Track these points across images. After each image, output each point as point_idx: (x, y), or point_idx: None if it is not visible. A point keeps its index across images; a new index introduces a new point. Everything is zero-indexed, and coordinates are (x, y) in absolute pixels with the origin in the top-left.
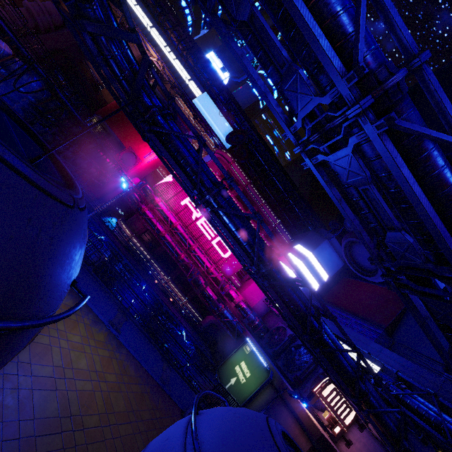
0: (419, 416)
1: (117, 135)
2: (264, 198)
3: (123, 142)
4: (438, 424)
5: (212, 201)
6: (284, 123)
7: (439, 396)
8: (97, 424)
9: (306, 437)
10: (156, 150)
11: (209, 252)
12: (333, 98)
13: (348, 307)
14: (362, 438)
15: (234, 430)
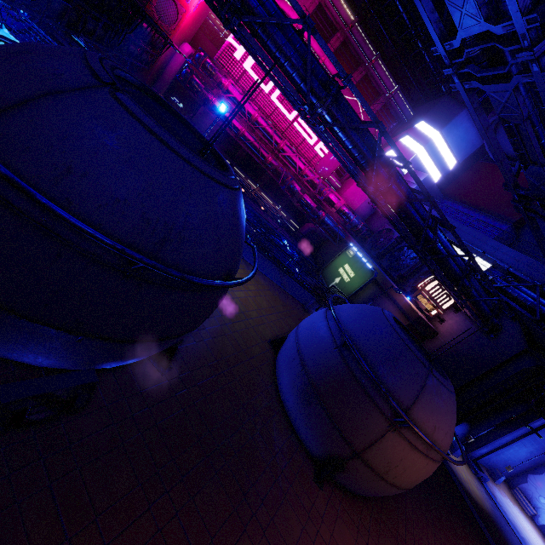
0: (517, 302)
1: None
2: (376, 46)
3: None
4: (532, 307)
5: (326, 115)
6: (437, 37)
7: None
8: (257, 315)
9: (405, 318)
10: (246, 46)
11: (300, 149)
12: (506, 31)
13: (474, 201)
14: (456, 317)
15: (361, 317)
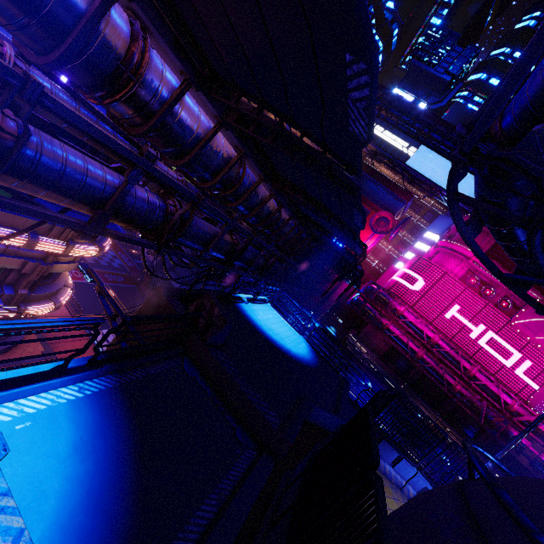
0: None
1: None
2: None
3: None
4: None
5: None
6: None
7: None
8: None
9: None
10: None
11: (499, 376)
12: None
13: None
14: None
15: None
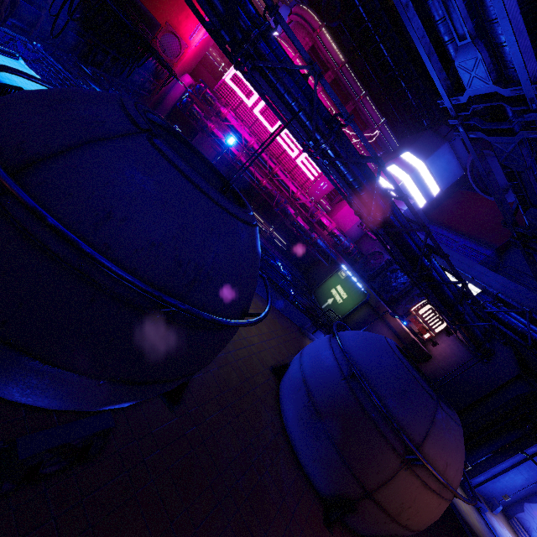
0: (507, 327)
1: (144, 3)
2: (363, 83)
3: (156, 15)
4: (523, 333)
5: (329, 150)
6: (444, 93)
7: (534, 311)
8: (258, 341)
9: (399, 341)
10: (255, 86)
11: (293, 174)
12: (515, 94)
13: (458, 226)
14: (448, 341)
15: (366, 347)
